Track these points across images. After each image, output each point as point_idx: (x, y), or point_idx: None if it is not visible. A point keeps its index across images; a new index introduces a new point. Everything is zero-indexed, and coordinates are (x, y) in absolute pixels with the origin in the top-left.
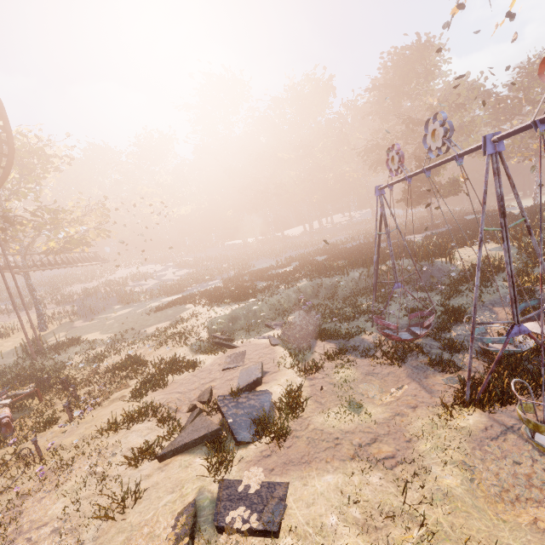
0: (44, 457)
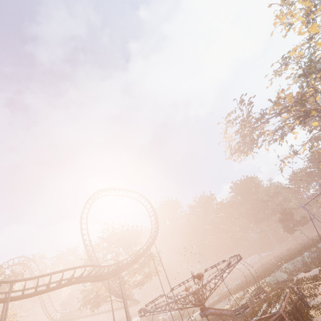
0: None
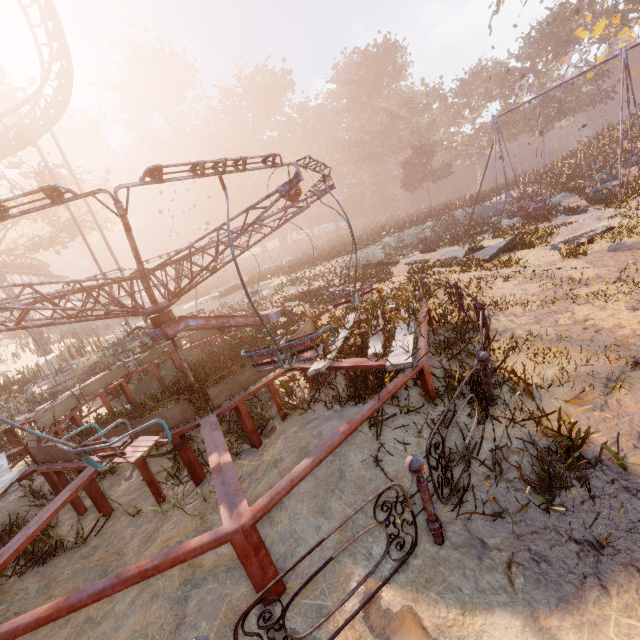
0: None
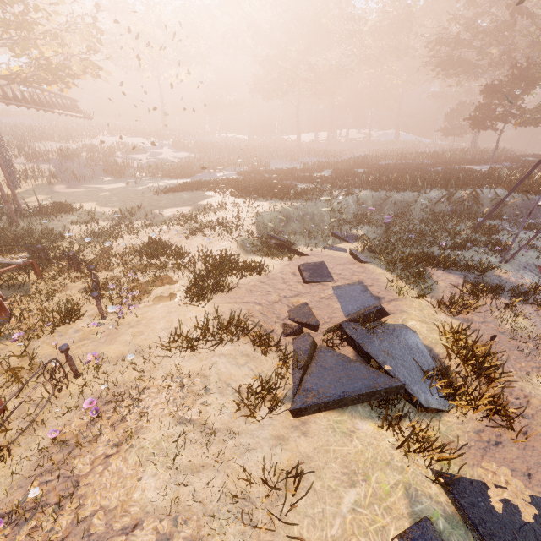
0: (79, 372)
